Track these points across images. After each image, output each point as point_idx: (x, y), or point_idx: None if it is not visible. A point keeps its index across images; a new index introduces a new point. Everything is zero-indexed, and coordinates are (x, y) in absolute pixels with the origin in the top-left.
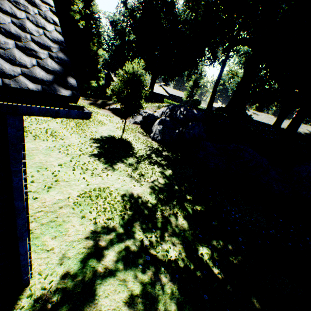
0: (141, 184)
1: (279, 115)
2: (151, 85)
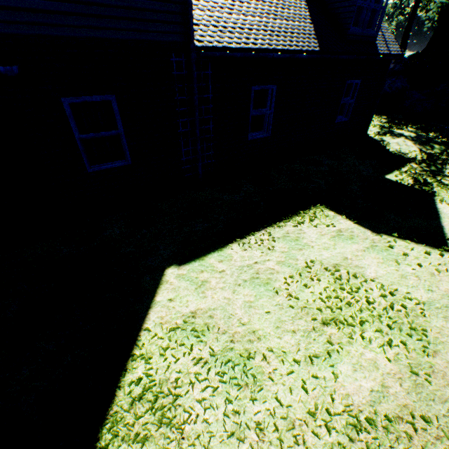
0: (372, 122)
1: None
2: None
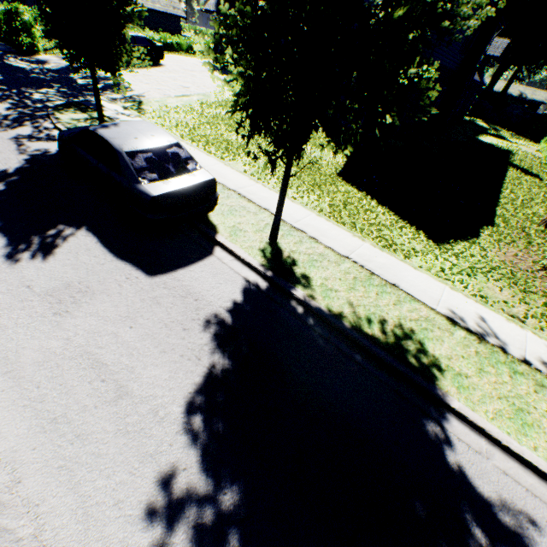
0: None
1: (493, 77)
2: None
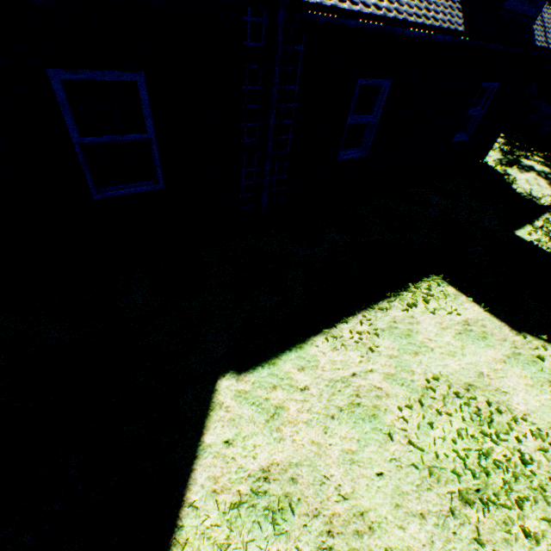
0: None
1: None
2: None
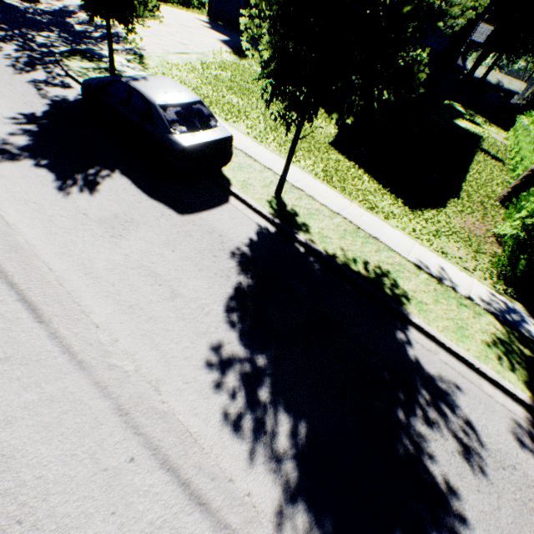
0: None
1: (475, 62)
2: None
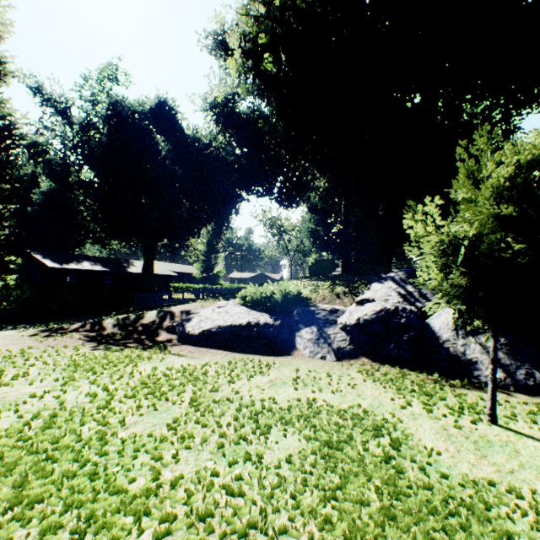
0: None
1: None
2: (147, 260)
